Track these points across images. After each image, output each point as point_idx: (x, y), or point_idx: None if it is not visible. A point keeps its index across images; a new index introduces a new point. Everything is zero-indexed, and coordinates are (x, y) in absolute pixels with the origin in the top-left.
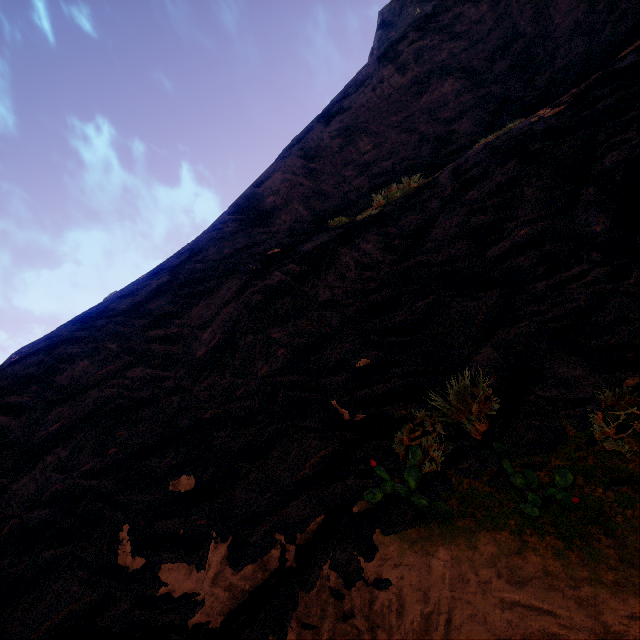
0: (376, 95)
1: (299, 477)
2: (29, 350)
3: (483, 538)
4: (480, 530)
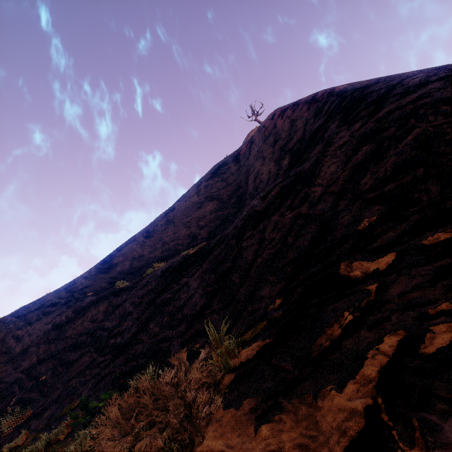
0: (185, 204)
1: None
2: None
3: None
4: None
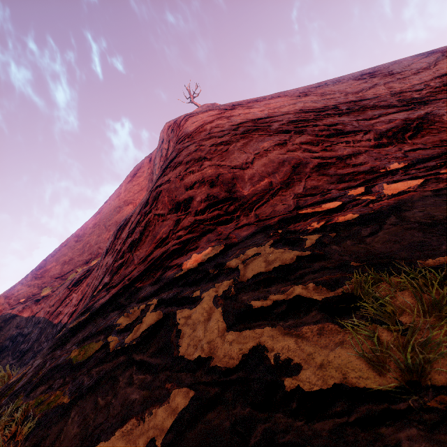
0: (109, 207)
1: None
2: None
3: None
4: None
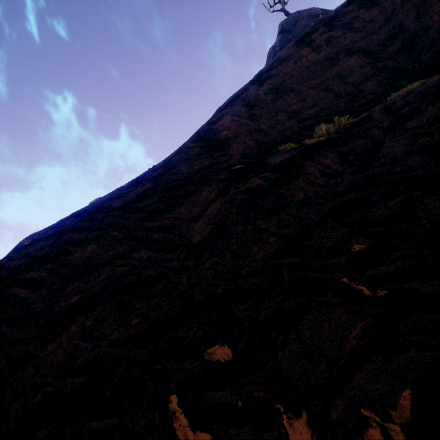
0: (297, 66)
1: (348, 349)
2: (39, 236)
3: None
4: None
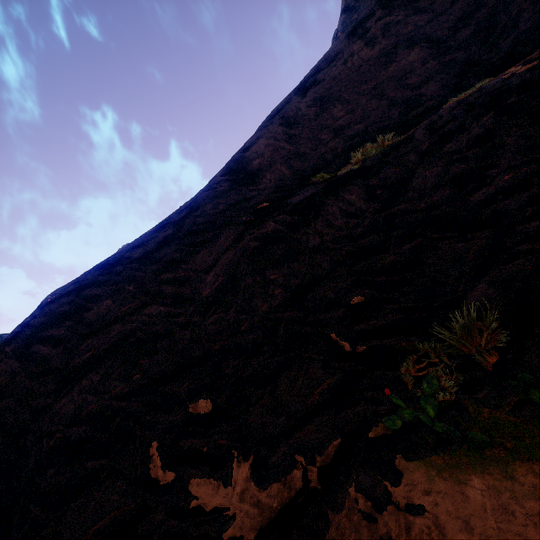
0: (347, 67)
1: (309, 403)
2: (62, 292)
3: (519, 468)
4: (514, 460)
